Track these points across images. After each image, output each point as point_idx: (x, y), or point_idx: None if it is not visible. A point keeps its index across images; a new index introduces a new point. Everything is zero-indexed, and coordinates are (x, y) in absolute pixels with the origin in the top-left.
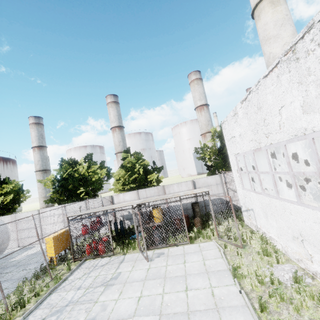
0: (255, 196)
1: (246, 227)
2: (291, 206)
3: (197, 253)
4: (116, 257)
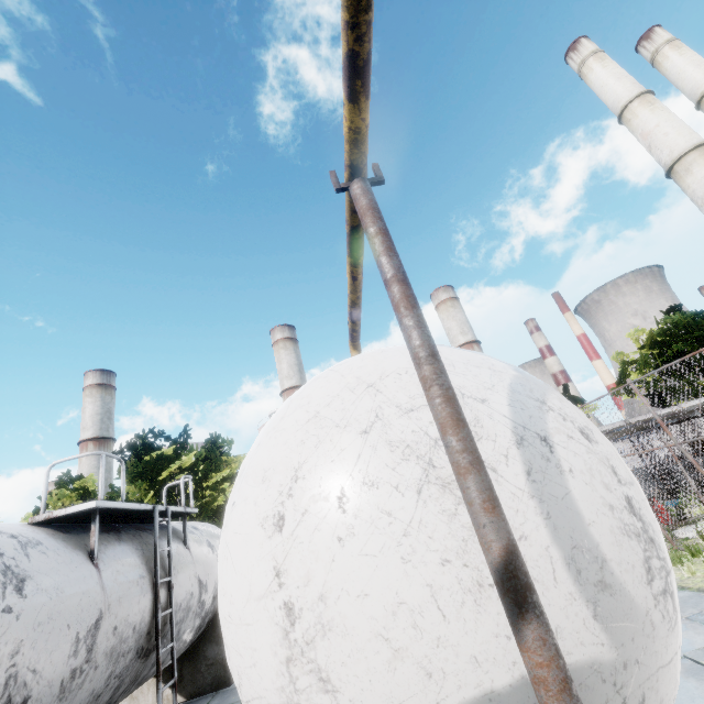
0: None
1: None
2: None
3: None
4: None
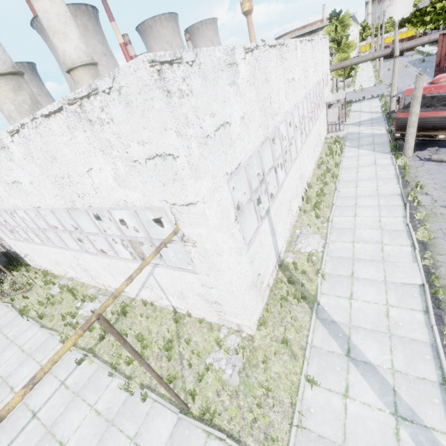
0: (23, 244)
1: (33, 269)
2: (43, 247)
3: None
4: None
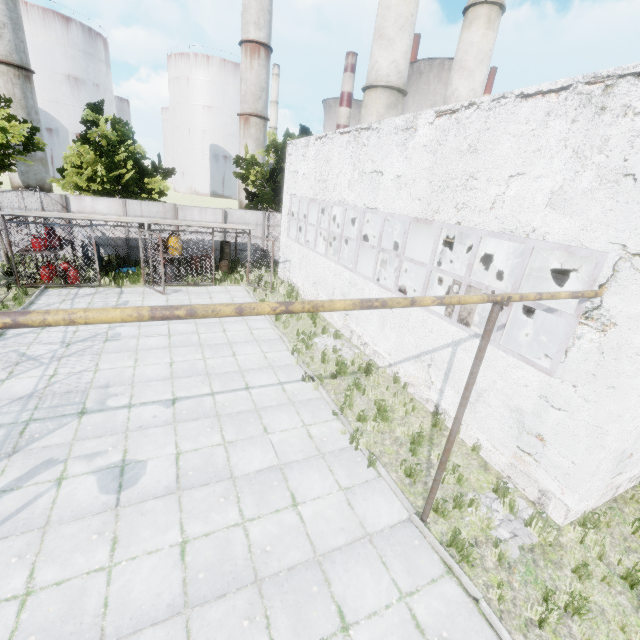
0: (297, 247)
1: (279, 279)
2: (320, 258)
3: (225, 293)
4: (106, 289)
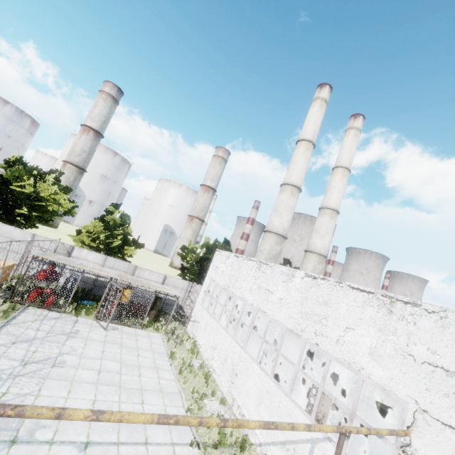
0: (206, 315)
1: (186, 333)
2: (221, 329)
3: (147, 338)
4: (67, 315)
